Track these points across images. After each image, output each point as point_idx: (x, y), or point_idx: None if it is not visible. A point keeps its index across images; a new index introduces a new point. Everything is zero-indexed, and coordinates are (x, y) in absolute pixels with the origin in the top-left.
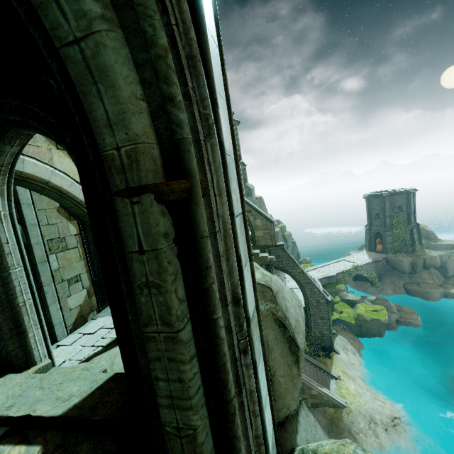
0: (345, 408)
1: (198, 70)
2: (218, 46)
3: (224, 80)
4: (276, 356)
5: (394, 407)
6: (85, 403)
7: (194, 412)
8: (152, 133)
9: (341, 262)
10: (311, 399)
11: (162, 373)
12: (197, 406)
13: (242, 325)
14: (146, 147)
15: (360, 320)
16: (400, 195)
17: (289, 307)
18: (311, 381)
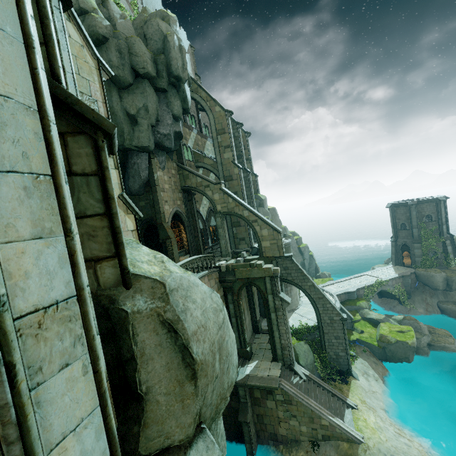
0: (362, 444)
1: None
2: None
3: (20, 14)
4: (156, 367)
5: (423, 448)
6: None
7: None
8: None
9: (363, 277)
10: (321, 430)
11: None
12: None
13: None
14: None
15: (383, 342)
16: (428, 203)
17: (191, 308)
18: (321, 409)
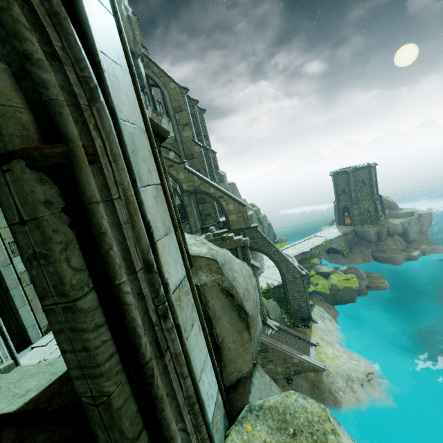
0: (325, 371)
1: (65, 29)
2: (113, 12)
3: (124, 48)
4: (224, 324)
5: (368, 364)
6: (42, 396)
7: (105, 379)
8: (19, 97)
9: (314, 238)
10: (293, 367)
11: (67, 345)
12: (109, 372)
13: (158, 291)
14: (7, 111)
15: (334, 290)
16: (362, 170)
17: (237, 277)
18: (292, 350)
